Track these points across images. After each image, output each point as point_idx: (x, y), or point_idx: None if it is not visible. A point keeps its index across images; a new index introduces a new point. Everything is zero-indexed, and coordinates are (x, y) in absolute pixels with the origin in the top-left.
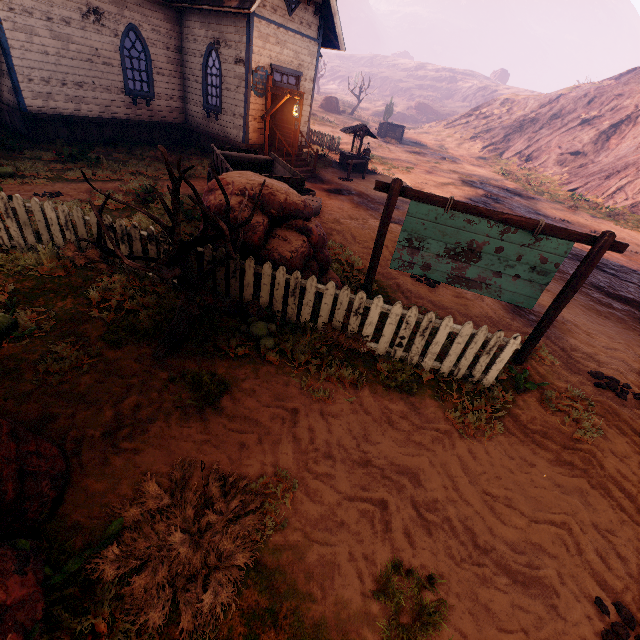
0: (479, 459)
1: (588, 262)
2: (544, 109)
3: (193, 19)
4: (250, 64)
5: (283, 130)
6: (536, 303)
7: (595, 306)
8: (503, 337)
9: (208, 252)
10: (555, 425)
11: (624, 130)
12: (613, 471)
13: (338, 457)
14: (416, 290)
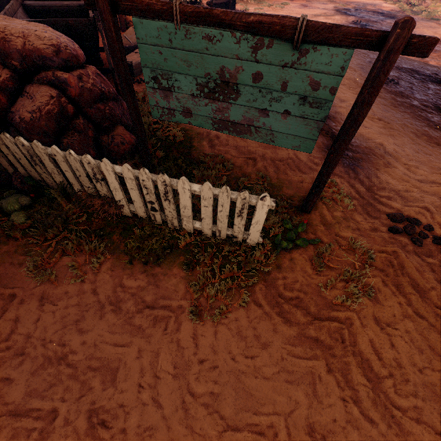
0: (200, 343)
1: (372, 79)
2: None
3: None
4: None
5: None
6: (360, 136)
7: (429, 132)
8: (256, 196)
9: None
10: (318, 288)
11: None
12: (365, 347)
13: (29, 355)
14: (225, 136)
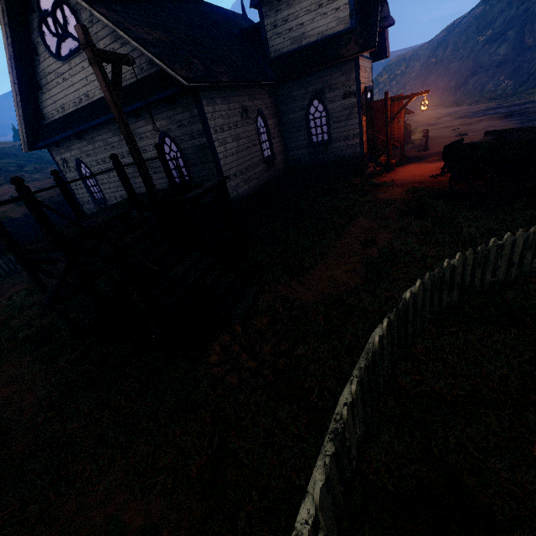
0: None
1: None
2: (438, 51)
3: (289, 86)
4: (360, 92)
5: (384, 132)
6: None
7: None
8: None
9: None
10: None
11: (531, 29)
12: None
13: None
14: None
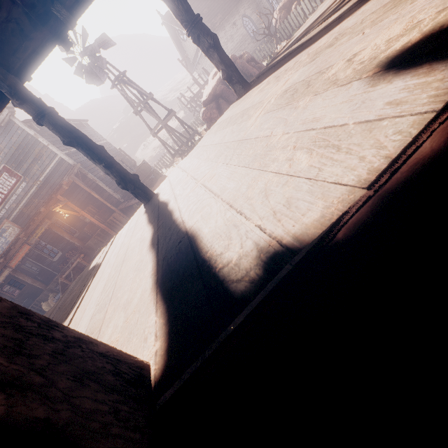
0: None
1: None
2: None
3: None
4: None
5: None
6: None
7: None
8: None
9: (277, 31)
10: None
11: None
12: None
13: None
14: None
